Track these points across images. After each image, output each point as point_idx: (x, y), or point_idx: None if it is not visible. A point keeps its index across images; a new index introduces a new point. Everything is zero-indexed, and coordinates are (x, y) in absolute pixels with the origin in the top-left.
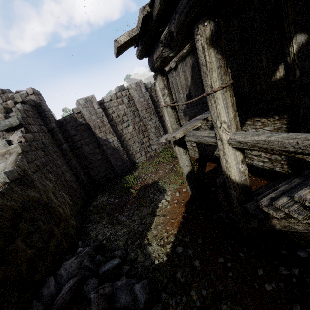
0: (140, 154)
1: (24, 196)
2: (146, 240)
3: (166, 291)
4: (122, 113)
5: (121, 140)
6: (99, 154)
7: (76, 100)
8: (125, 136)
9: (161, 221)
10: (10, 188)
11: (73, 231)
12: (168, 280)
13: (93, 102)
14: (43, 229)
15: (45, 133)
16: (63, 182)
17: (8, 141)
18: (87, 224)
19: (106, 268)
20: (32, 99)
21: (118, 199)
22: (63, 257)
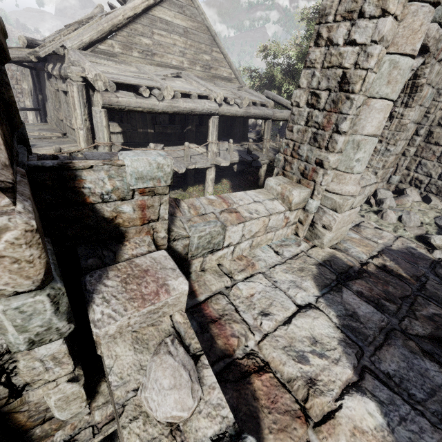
0: None
1: None
2: None
3: None
4: None
5: None
6: None
7: None
8: None
9: None
10: None
11: None
12: None
13: None
14: None
15: None
16: None
17: None
18: None
19: None
20: None
21: None
22: None
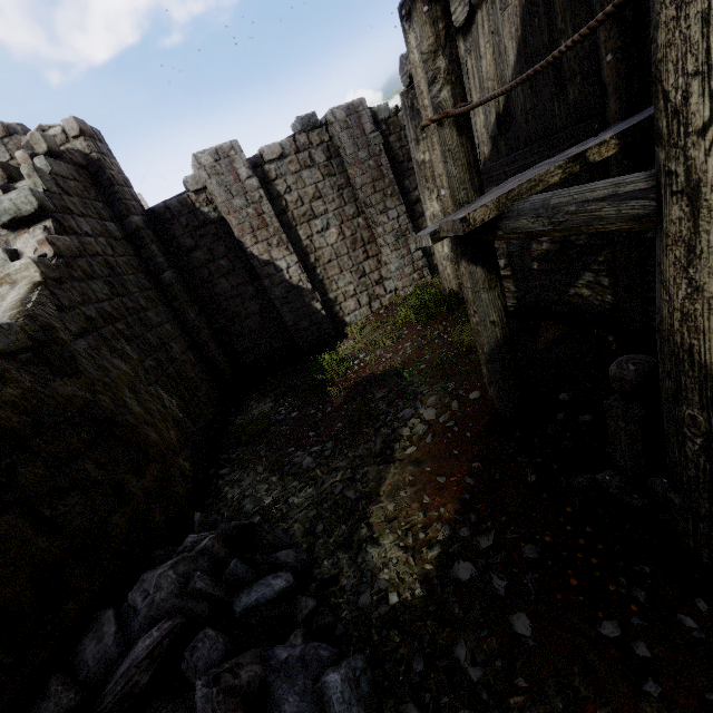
0: (356, 303)
1: (42, 396)
2: (365, 527)
3: (421, 700)
4: (312, 191)
5: (308, 265)
6: (253, 299)
7: (192, 155)
8: (319, 255)
9: (407, 478)
10: (1, 373)
11: (183, 486)
12: (428, 665)
13: (235, 162)
14: (97, 481)
15: (116, 241)
16: (163, 365)
17: (11, 252)
18: (221, 469)
19: (254, 598)
20: (79, 150)
21: (298, 411)
22: (151, 554)
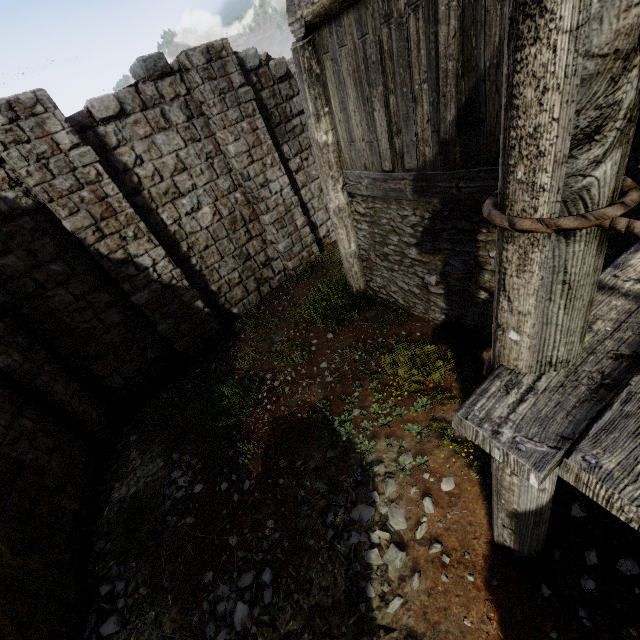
0: (244, 290)
1: None
2: None
3: None
4: (172, 162)
5: (180, 256)
6: (111, 307)
7: None
8: (192, 242)
9: None
10: None
11: None
12: None
13: (46, 123)
14: None
15: None
16: None
17: None
18: (103, 615)
19: None
20: None
21: (202, 481)
22: None
